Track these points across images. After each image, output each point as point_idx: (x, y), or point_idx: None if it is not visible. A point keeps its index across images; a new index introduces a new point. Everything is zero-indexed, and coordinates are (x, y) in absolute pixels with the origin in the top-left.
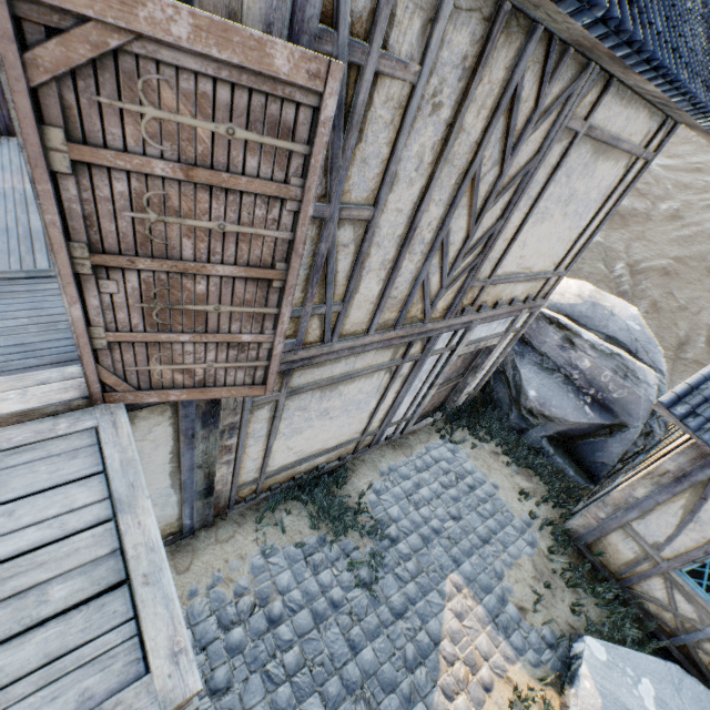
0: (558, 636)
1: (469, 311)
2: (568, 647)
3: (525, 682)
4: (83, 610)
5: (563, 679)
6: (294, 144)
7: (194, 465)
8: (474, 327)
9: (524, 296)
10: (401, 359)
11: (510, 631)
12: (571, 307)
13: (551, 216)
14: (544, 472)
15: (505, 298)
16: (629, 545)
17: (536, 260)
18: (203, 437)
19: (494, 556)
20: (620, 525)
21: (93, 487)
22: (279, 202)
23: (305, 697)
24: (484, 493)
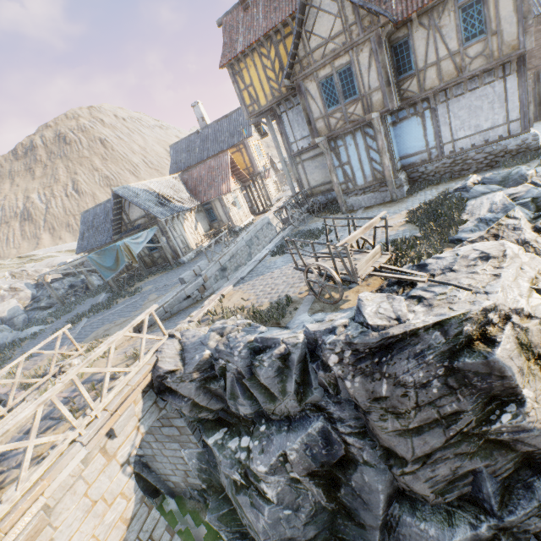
0: None
1: None
2: None
3: None
4: None
5: None
6: None
7: (535, 94)
8: None
9: None
10: None
11: None
12: None
13: None
14: None
15: None
16: None
17: None
18: (537, 85)
19: None
20: None
21: None
22: None
23: None
24: None
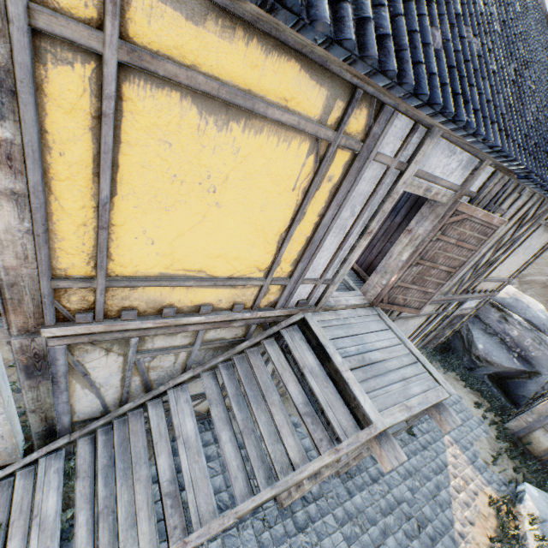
0: (508, 481)
1: (470, 292)
2: (514, 487)
3: (494, 497)
4: (413, 366)
5: (514, 501)
6: (485, 237)
7: None
8: (467, 301)
9: (490, 289)
10: (435, 311)
11: (482, 471)
12: (502, 299)
13: (518, 254)
14: (487, 394)
15: (483, 289)
16: (547, 438)
17: (503, 272)
18: None
19: (466, 432)
20: (542, 425)
21: (390, 333)
22: (470, 251)
23: (390, 470)
24: (454, 399)
